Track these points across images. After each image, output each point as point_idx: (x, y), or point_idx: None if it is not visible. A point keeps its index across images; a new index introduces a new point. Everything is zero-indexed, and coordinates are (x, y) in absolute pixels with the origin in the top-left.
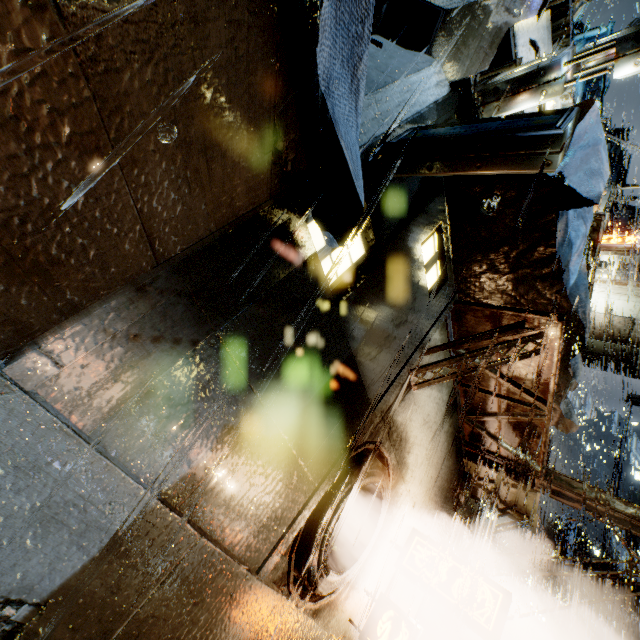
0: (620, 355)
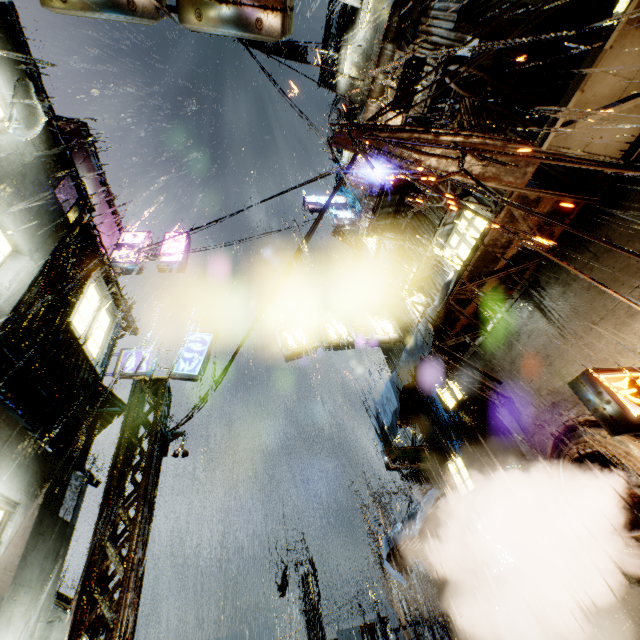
0: None
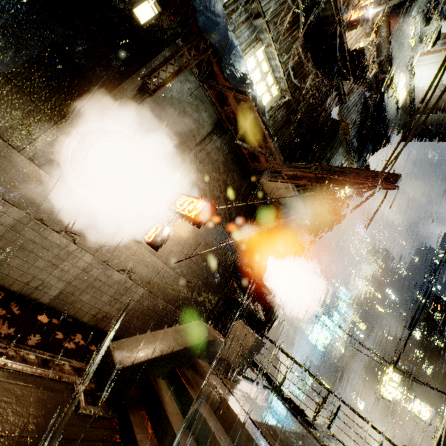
0: None
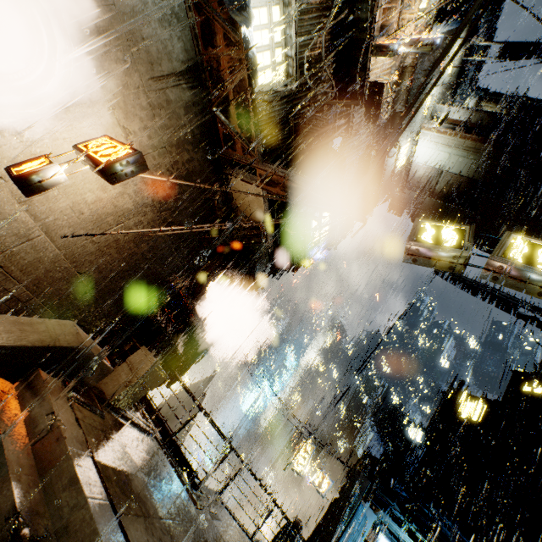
0: (426, 207)
